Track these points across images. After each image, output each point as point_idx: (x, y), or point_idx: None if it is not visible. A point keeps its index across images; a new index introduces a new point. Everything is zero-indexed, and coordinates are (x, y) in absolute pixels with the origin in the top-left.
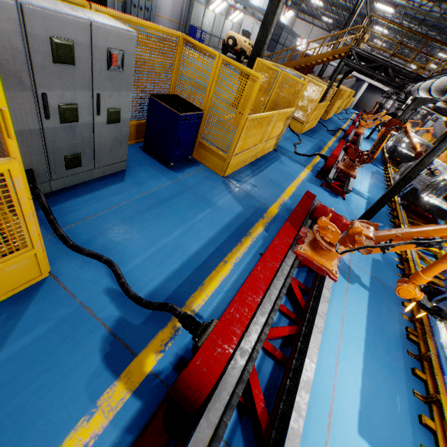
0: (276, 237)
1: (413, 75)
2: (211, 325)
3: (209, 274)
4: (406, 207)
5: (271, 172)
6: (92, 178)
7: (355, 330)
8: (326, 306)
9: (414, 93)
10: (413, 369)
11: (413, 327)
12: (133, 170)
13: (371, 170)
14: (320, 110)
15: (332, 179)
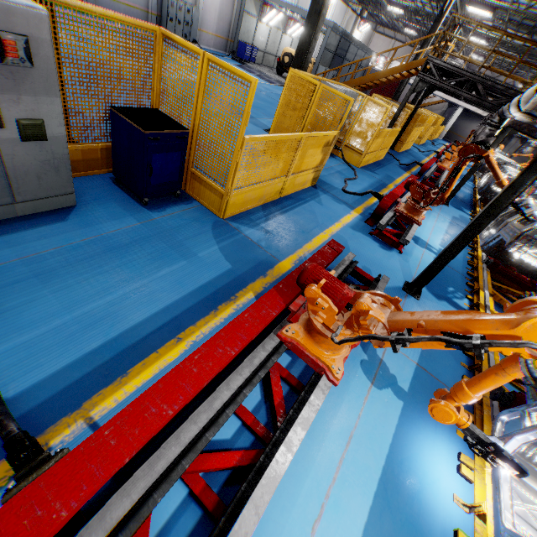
0: (250, 306)
1: (511, 91)
2: (50, 461)
3: (143, 359)
4: (491, 266)
5: (298, 215)
6: (16, 215)
7: (368, 455)
8: (310, 421)
9: (506, 112)
10: (457, 530)
11: (471, 452)
12: (87, 207)
13: (452, 215)
14: (388, 138)
15: (386, 225)
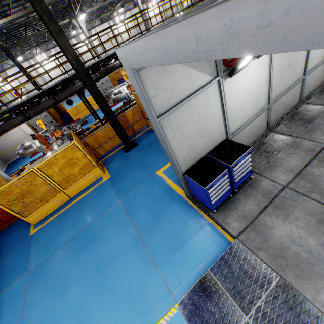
0: None
1: None
2: None
3: None
4: None
5: None
6: None
7: None
8: None
9: None
10: None
11: None
12: None
13: None
14: None
15: None
